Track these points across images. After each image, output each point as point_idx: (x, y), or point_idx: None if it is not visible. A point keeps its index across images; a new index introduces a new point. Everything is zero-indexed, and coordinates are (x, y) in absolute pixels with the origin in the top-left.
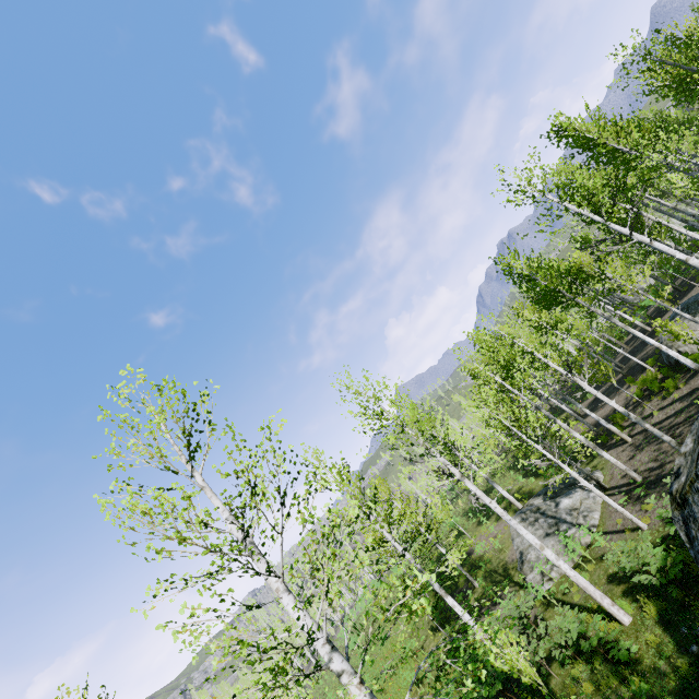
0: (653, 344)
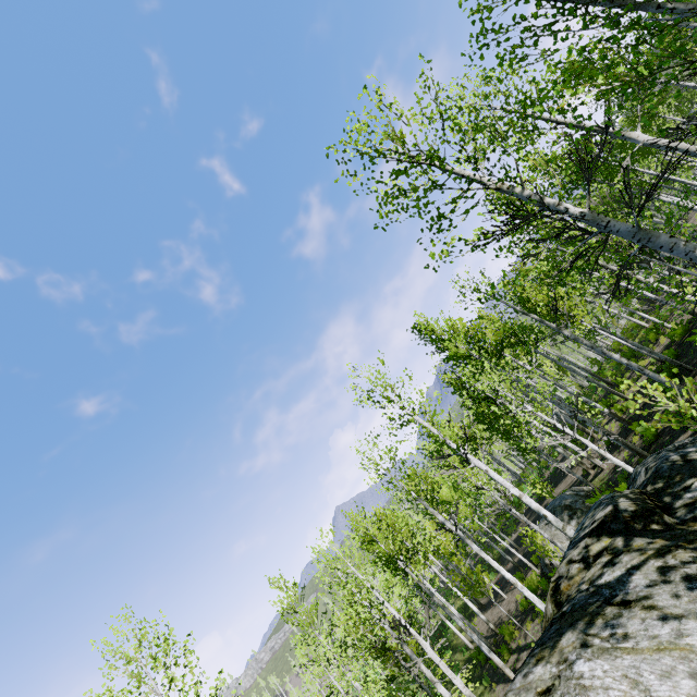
0: (509, 578)
